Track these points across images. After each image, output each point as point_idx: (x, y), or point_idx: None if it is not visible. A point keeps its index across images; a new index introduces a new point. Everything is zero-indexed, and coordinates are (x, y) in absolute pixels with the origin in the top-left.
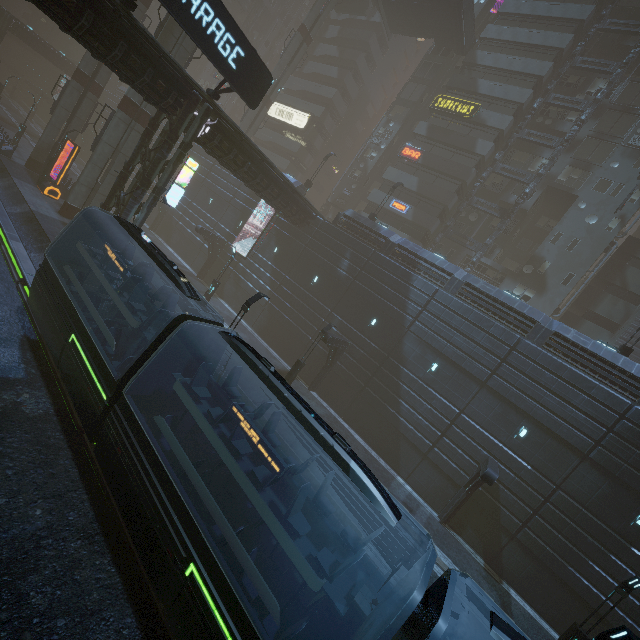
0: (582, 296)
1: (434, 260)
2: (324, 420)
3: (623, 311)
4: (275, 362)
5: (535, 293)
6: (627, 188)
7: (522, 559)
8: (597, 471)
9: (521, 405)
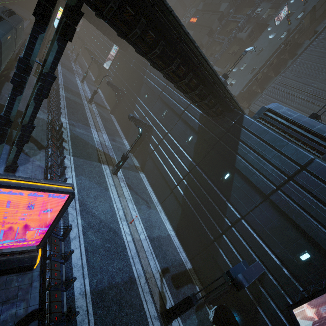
0: (262, 81)
1: None
2: (103, 116)
3: None
4: (101, 103)
5: (235, 81)
6: (296, 12)
7: (151, 164)
8: (183, 122)
9: (166, 101)
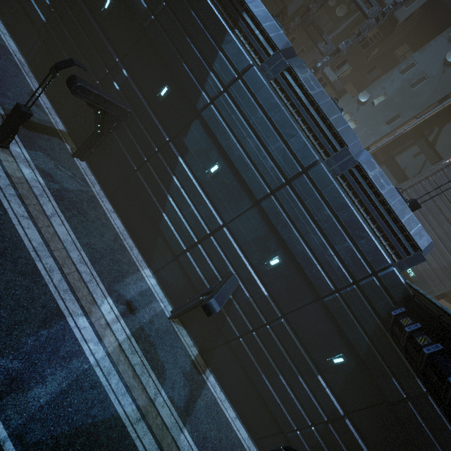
0: (394, 142)
1: (264, 20)
2: (67, 196)
3: (418, 167)
4: (32, 109)
5: (357, 125)
6: None
7: (229, 358)
8: (324, 313)
9: (285, 235)
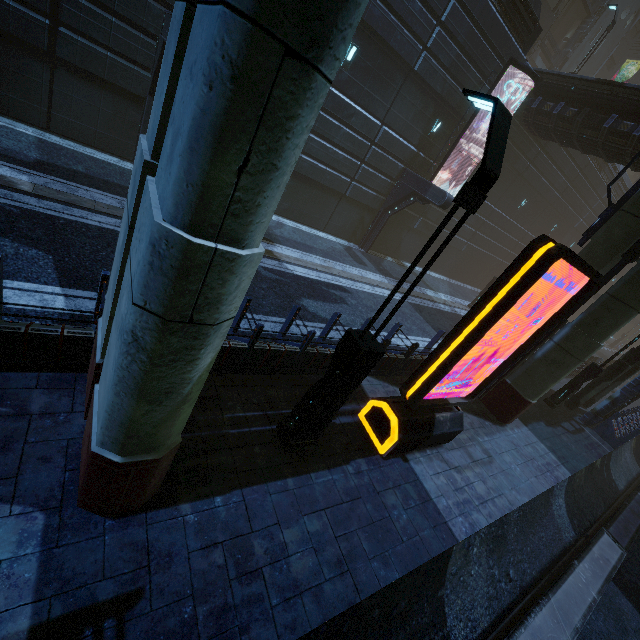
0: None
1: None
2: None
3: None
4: None
5: None
6: None
7: None
8: None
9: None
